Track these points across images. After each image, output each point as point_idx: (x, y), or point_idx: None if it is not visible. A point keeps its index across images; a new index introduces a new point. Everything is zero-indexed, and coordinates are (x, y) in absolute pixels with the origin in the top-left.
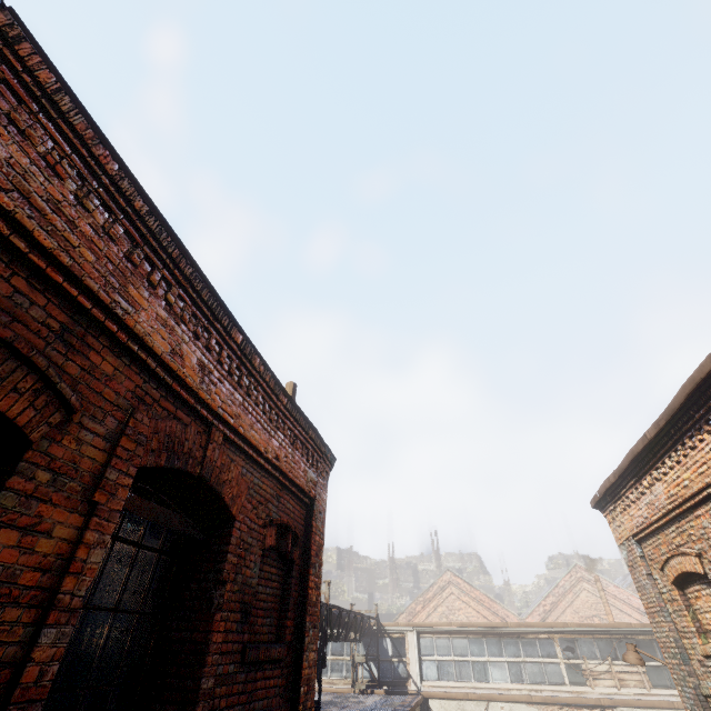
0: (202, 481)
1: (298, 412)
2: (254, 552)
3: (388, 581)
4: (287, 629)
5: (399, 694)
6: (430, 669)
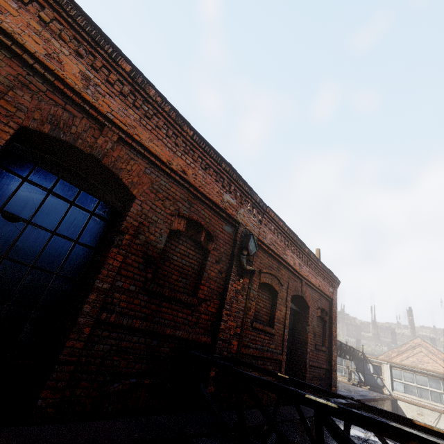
0: (301, 297)
1: (325, 267)
2: (315, 317)
3: (371, 335)
4: (325, 343)
5: (377, 392)
6: (398, 386)
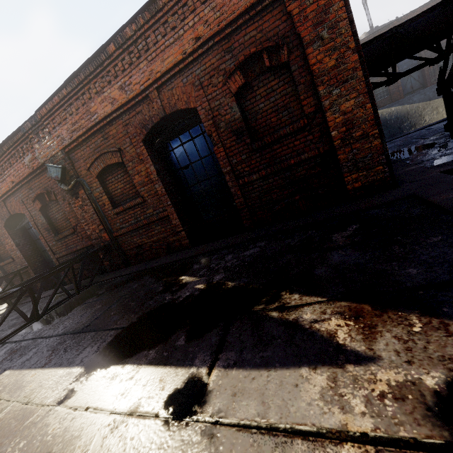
0: (167, 116)
1: None
2: (227, 104)
3: None
4: (303, 108)
5: None
6: None
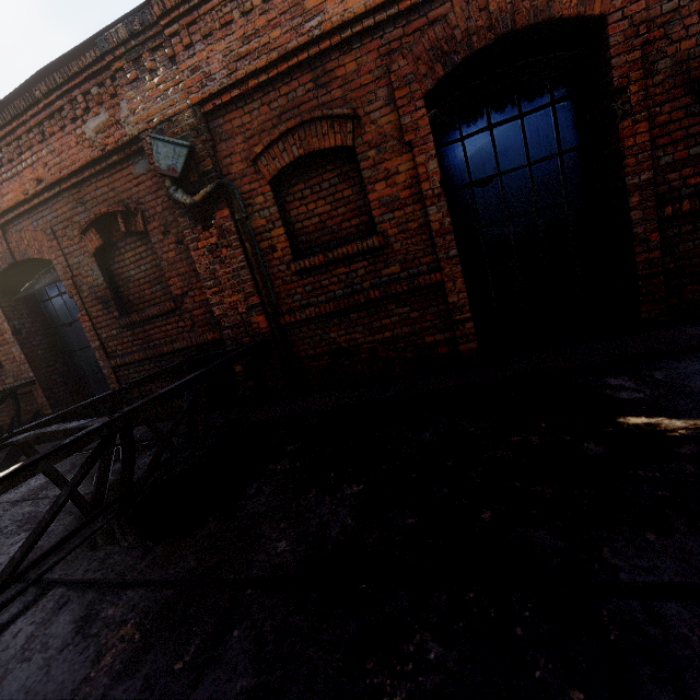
0: (511, 35)
1: None
2: (695, 10)
3: None
4: None
5: None
6: None
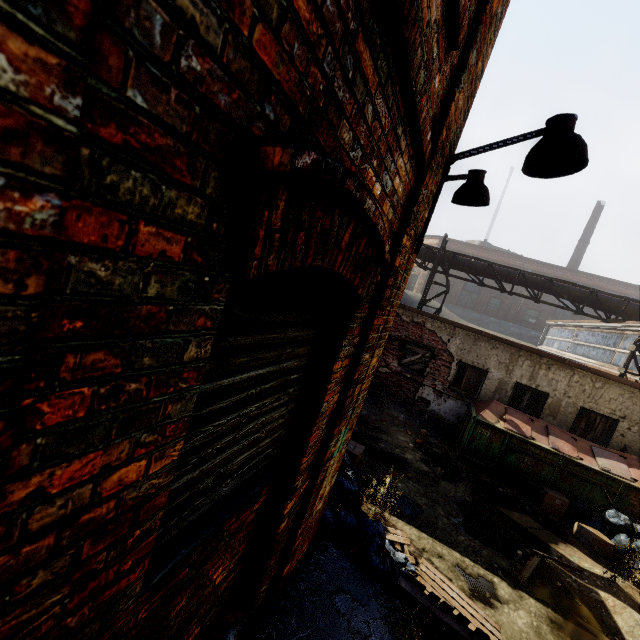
0: None
1: None
2: None
3: None
4: None
5: None
6: None
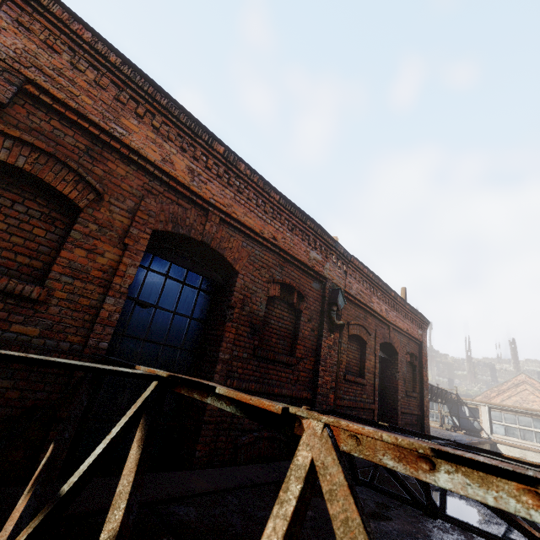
0: (389, 343)
1: (412, 309)
2: (404, 363)
3: (466, 373)
4: (416, 388)
5: (474, 436)
6: (498, 429)
